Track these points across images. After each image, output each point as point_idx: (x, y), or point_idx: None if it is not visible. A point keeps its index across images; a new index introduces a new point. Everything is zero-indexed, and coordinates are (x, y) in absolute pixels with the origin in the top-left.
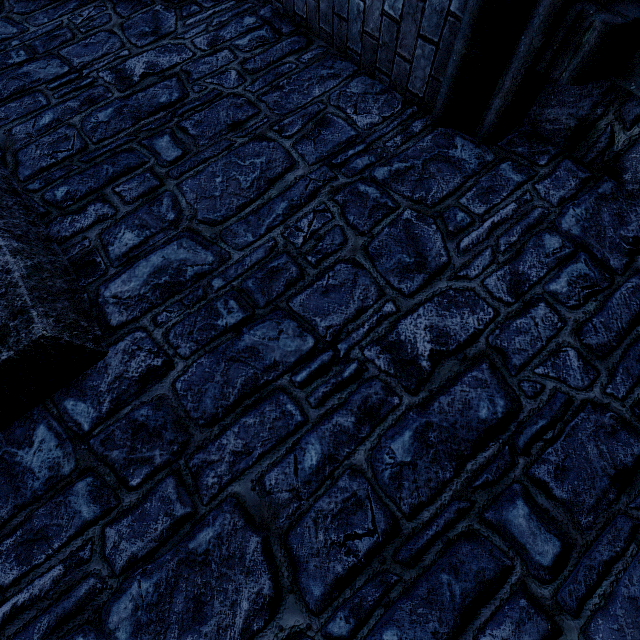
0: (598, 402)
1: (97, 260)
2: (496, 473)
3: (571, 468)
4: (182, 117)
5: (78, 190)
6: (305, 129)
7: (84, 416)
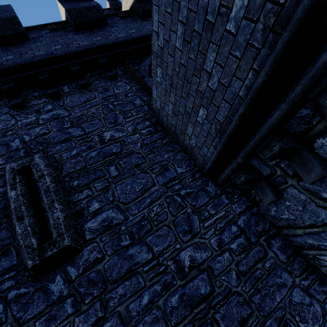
0: (239, 292)
1: (84, 212)
2: (203, 314)
3: (227, 316)
4: (120, 159)
5: (81, 183)
6: (160, 171)
7: (73, 273)
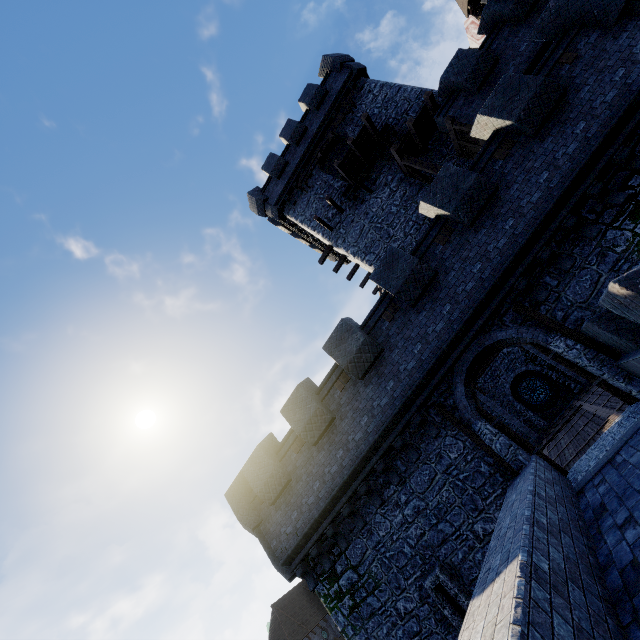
0: None
1: None
2: None
3: None
4: None
5: None
6: None
7: None
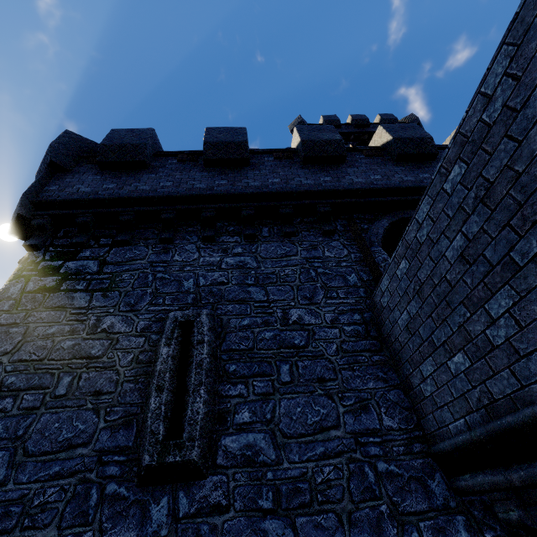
0: None
1: (228, 418)
2: None
3: None
4: (300, 358)
5: (239, 371)
6: (354, 406)
7: (183, 507)
